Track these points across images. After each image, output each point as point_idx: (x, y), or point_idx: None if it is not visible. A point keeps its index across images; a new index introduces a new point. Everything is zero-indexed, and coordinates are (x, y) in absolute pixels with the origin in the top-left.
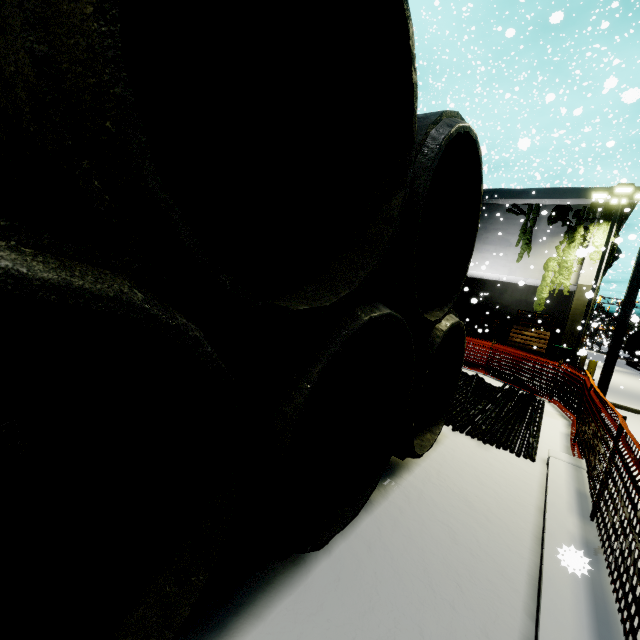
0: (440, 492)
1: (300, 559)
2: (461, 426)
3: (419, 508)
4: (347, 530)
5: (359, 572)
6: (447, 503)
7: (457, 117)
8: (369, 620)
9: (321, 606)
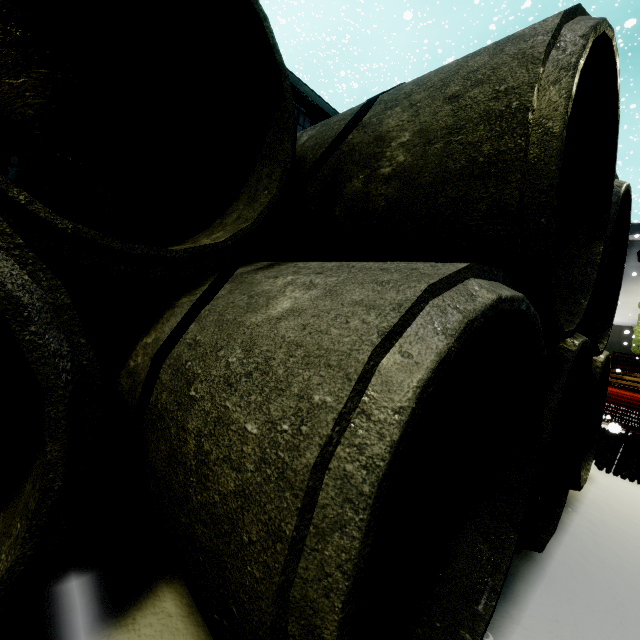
0: (622, 522)
1: (529, 557)
2: (606, 465)
3: (610, 533)
4: (554, 541)
5: (589, 575)
6: (635, 532)
7: (616, 178)
8: (625, 612)
9: (573, 594)
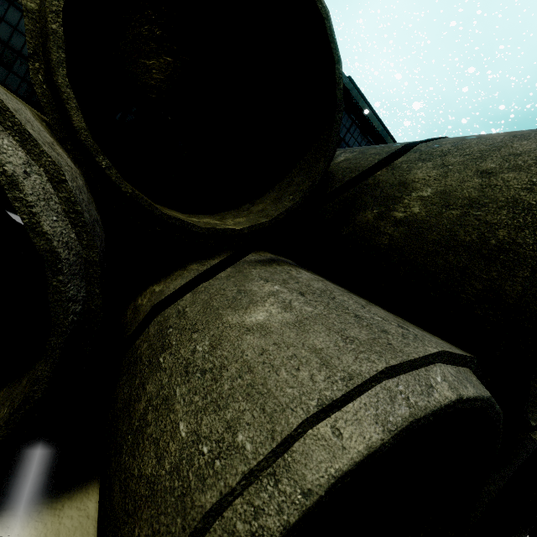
0: None
1: None
2: None
3: None
4: None
5: None
6: None
7: None
8: None
9: None
